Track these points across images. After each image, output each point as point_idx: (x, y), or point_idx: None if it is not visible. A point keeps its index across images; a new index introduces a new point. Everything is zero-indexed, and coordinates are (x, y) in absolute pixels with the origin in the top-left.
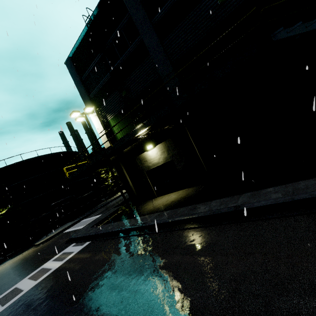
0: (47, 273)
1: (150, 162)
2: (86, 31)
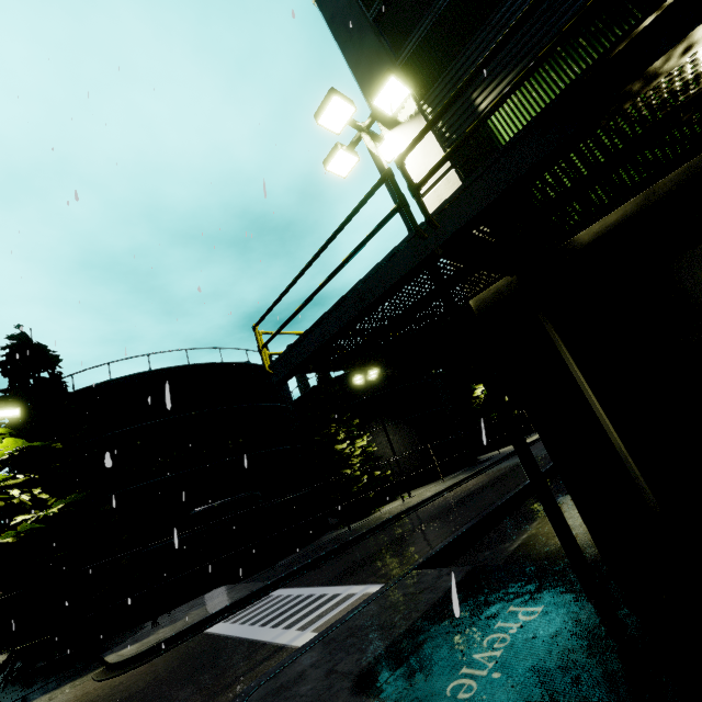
0: None
1: None
2: None
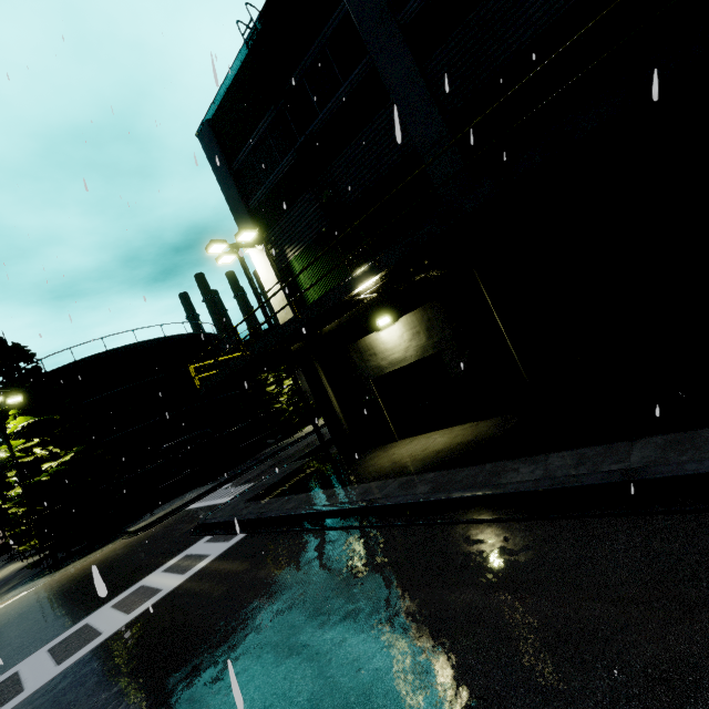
0: (151, 600)
1: (384, 356)
2: (243, 57)
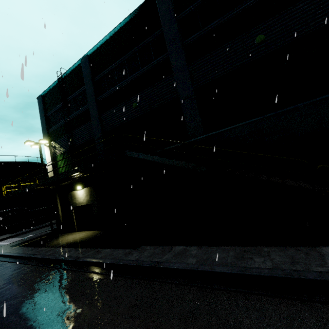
0: None
1: (77, 200)
2: (57, 83)
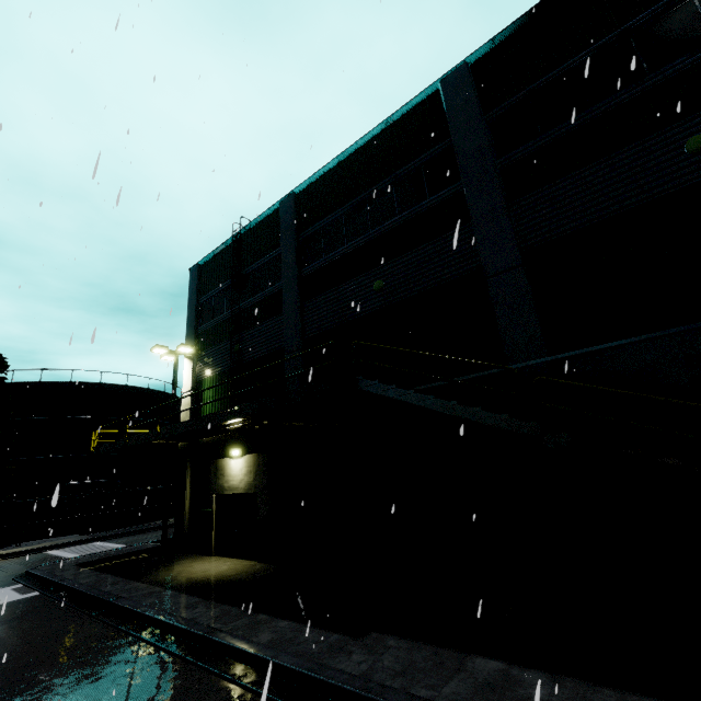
0: None
1: (228, 479)
2: (230, 242)
